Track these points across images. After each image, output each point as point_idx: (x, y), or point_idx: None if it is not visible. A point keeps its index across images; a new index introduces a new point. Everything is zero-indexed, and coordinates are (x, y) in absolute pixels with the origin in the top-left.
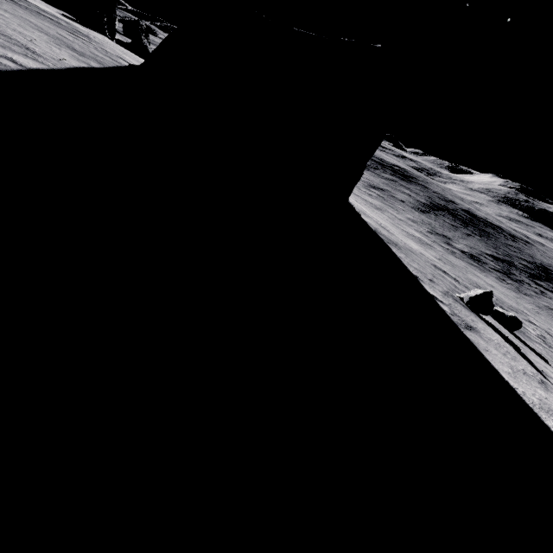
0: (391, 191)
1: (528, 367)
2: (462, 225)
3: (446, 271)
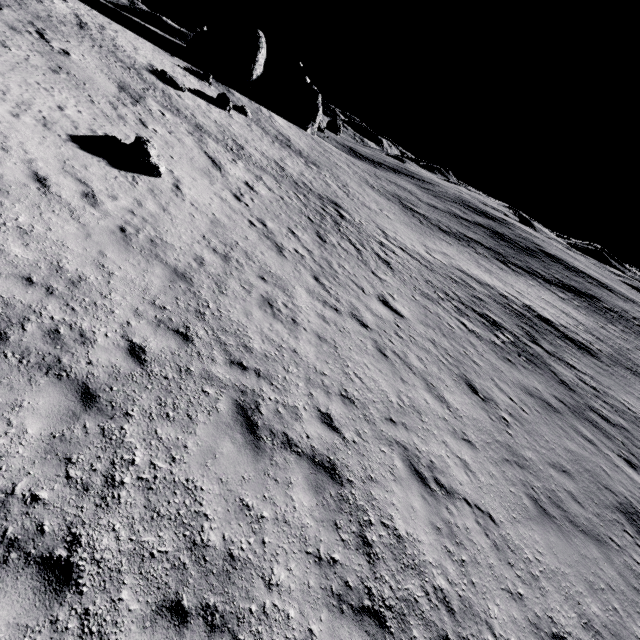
0: (421, 196)
1: (172, 61)
2: (492, 236)
3: (291, 141)
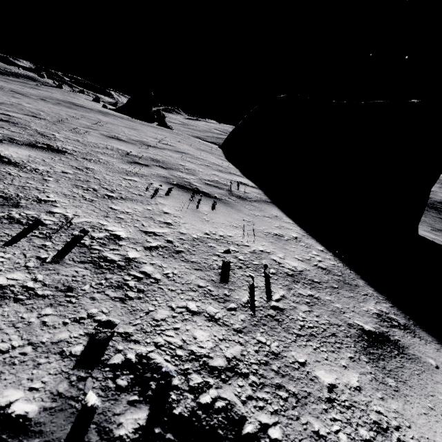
0: None
1: None
2: None
3: None
